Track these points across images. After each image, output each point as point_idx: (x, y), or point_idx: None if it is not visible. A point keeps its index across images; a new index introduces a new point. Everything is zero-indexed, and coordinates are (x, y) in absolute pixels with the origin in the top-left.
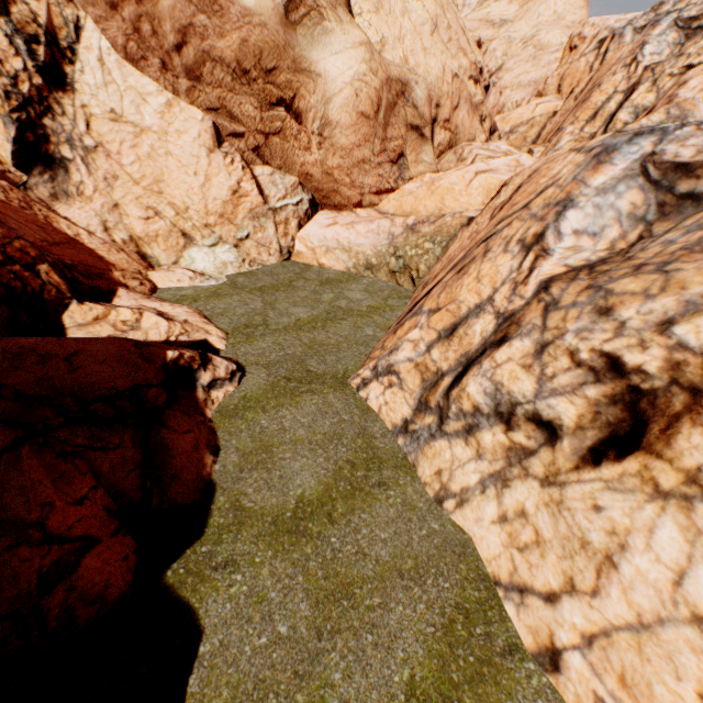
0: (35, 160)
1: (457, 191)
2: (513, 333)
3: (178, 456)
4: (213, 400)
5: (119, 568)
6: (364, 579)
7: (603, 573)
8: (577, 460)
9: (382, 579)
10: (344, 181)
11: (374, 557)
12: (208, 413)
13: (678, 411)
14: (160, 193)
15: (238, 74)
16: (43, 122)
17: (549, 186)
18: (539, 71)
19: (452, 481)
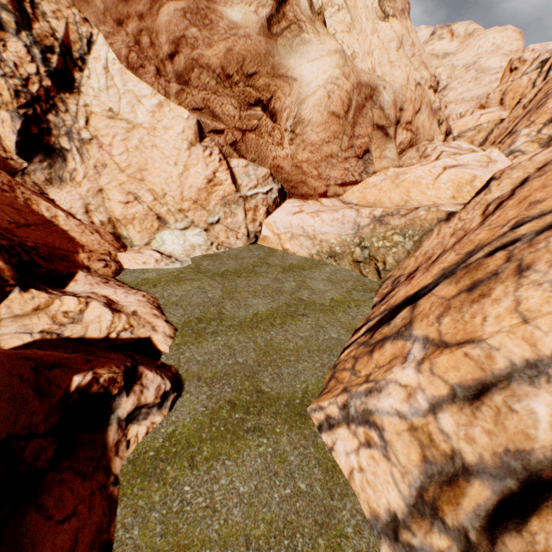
0: (37, 150)
1: (424, 184)
2: None
3: None
4: (129, 440)
5: None
6: None
7: None
8: None
9: None
10: (311, 173)
11: None
12: (115, 465)
13: None
14: (142, 180)
15: (222, 78)
16: (47, 117)
17: None
18: (481, 89)
19: None
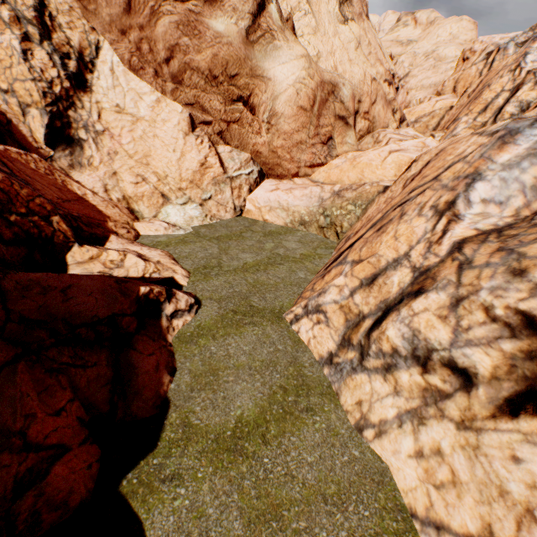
0: (60, 140)
1: (374, 166)
2: (429, 286)
3: (141, 375)
4: (174, 327)
5: (82, 476)
6: (291, 501)
7: (524, 526)
8: (493, 409)
9: (308, 502)
10: (285, 157)
11: (301, 480)
12: (169, 338)
13: None
14: (147, 165)
15: (210, 79)
16: (68, 113)
17: (456, 162)
18: (438, 77)
19: (371, 412)
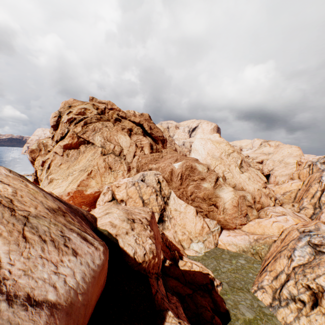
0: (160, 221)
1: (268, 227)
2: (289, 278)
3: (219, 301)
4: (218, 290)
5: (220, 320)
6: None
7: None
8: (309, 309)
9: None
10: (230, 222)
11: None
12: (218, 293)
13: (320, 296)
14: (185, 228)
15: (203, 199)
16: (163, 213)
17: (292, 240)
18: (288, 171)
19: (286, 319)
